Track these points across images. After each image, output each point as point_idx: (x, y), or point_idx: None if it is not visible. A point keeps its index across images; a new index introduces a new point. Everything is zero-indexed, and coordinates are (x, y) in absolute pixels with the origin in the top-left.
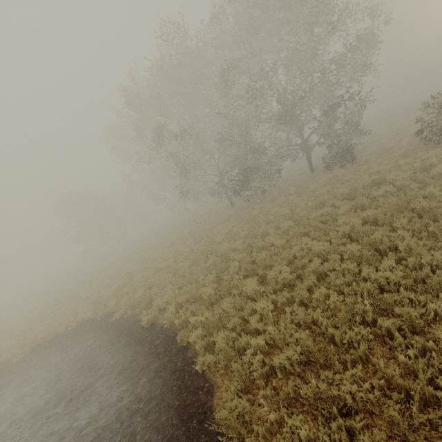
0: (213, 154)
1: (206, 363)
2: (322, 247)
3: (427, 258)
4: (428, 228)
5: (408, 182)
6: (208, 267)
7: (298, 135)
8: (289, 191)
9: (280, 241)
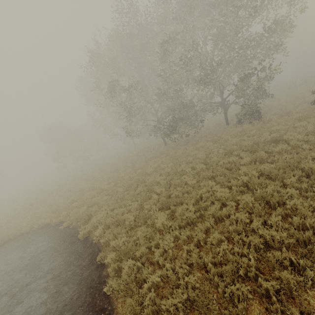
0: (153, 105)
1: (111, 289)
2: (222, 193)
3: (310, 220)
4: (314, 189)
5: (301, 143)
6: (136, 195)
7: (219, 95)
8: (207, 138)
9: (192, 181)
